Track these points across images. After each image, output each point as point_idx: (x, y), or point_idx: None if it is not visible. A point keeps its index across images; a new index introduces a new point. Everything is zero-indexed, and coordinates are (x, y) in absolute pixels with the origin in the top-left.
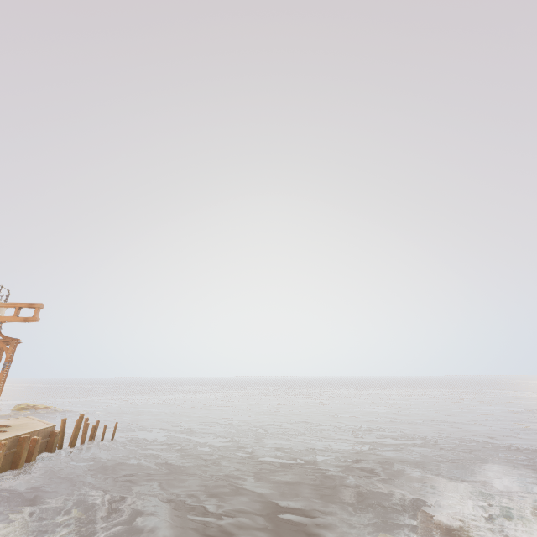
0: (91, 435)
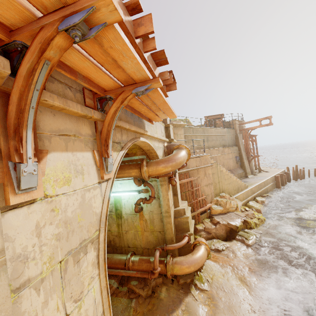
0: (303, 174)
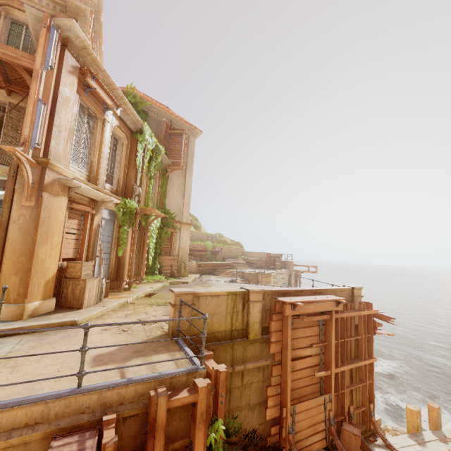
0: None
